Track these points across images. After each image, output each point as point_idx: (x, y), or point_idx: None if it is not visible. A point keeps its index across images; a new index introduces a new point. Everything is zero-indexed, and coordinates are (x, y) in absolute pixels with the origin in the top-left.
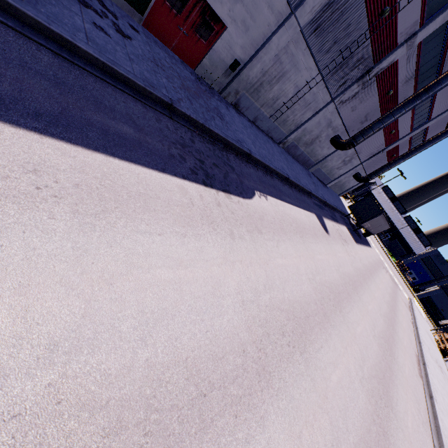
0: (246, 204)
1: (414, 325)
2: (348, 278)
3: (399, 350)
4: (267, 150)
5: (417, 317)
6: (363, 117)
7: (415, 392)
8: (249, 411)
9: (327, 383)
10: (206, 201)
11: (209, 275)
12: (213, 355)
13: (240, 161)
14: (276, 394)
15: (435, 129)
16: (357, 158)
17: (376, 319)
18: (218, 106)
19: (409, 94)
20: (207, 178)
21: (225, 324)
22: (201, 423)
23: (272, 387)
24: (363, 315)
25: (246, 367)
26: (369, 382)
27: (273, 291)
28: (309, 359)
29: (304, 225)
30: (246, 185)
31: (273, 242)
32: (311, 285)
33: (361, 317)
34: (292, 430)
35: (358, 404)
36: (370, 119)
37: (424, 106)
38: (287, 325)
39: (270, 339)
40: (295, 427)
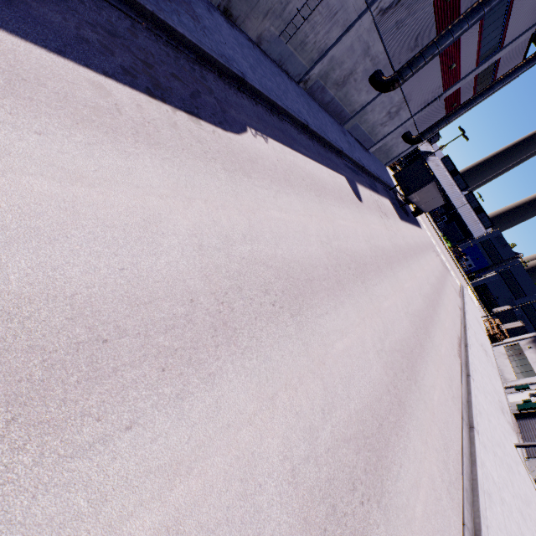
0: (228, 138)
1: (461, 311)
2: (382, 252)
3: (437, 330)
4: (276, 84)
5: (467, 303)
6: (413, 40)
7: (449, 370)
8: (190, 366)
9: (327, 349)
10: (150, 115)
11: (140, 205)
12: (130, 297)
13: (226, 85)
14: (242, 353)
15: (509, 64)
16: (406, 109)
17: (412, 298)
18: (191, 1)
19: (475, 0)
20: (156, 88)
21: (160, 266)
22: (91, 372)
23: (236, 345)
24: (396, 291)
25: (194, 318)
26: (390, 355)
27: (258, 244)
28: (303, 323)
29: (324, 184)
30: (232, 117)
31: (268, 191)
32: (324, 249)
33: (392, 293)
34: (261, 392)
35: (369, 374)
36: (423, 44)
37: (496, 23)
38: (275, 283)
39: (243, 294)
40: (266, 388)
